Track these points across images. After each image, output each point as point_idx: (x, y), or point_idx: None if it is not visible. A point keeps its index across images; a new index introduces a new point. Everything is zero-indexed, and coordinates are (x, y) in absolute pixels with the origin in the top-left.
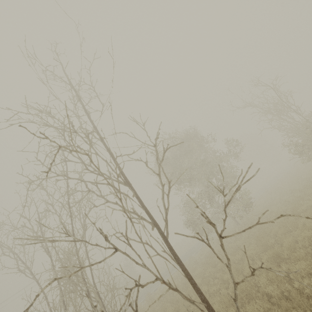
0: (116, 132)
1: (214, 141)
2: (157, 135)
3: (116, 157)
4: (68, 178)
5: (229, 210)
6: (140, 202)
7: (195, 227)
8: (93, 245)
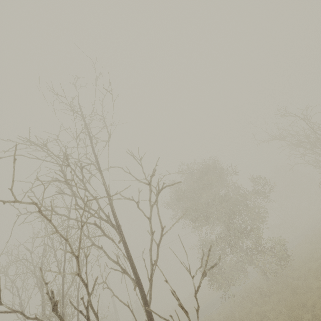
0: (112, 167)
1: (236, 174)
2: (153, 172)
3: (87, 201)
4: (55, 214)
5: (254, 261)
6: (126, 250)
7: (211, 277)
8: (30, 318)
